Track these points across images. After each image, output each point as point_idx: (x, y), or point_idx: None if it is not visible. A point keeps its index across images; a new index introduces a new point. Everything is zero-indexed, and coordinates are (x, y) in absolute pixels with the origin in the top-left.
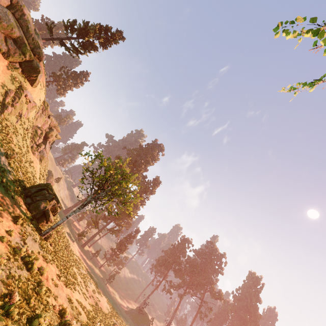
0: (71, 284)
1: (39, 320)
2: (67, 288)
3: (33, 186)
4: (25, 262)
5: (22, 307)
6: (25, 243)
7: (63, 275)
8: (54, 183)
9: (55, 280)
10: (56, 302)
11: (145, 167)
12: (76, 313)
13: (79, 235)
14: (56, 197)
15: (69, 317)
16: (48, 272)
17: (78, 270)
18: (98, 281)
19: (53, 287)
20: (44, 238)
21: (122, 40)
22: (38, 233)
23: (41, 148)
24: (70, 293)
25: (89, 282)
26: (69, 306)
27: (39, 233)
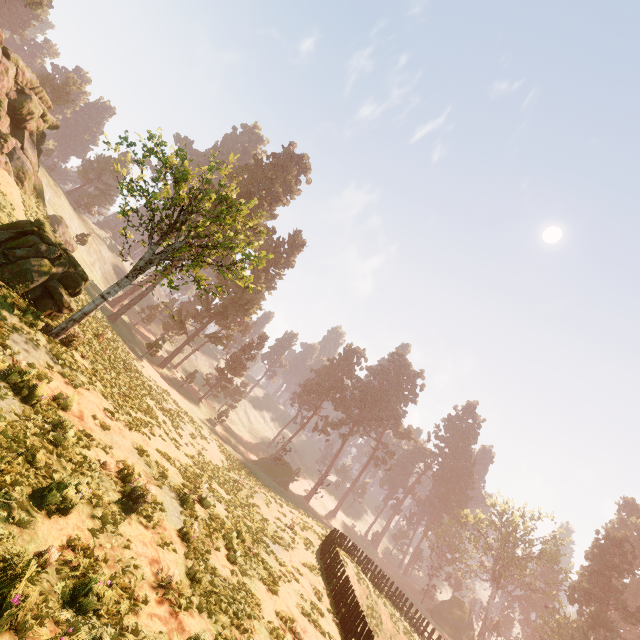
0: (142, 425)
1: (62, 494)
2: (133, 432)
3: (1, 227)
4: (11, 384)
5: (11, 472)
6: (6, 348)
7: (121, 410)
8: (76, 246)
9: (103, 419)
10: (109, 457)
11: (271, 208)
12: (158, 472)
13: (150, 346)
14: (68, 256)
15: (142, 480)
16: (82, 405)
17: (156, 403)
18: (198, 420)
19: (99, 430)
20: (60, 342)
21: None
22: (42, 330)
23: (8, 146)
24: (140, 440)
25: (182, 422)
26: (140, 461)
27: (44, 331)
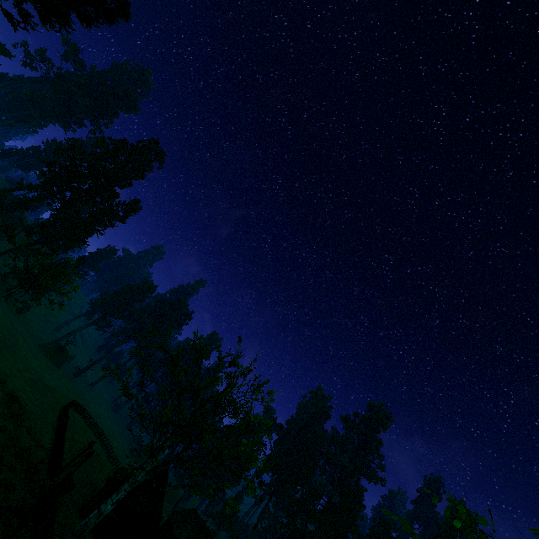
0: None
1: None
2: None
3: None
4: None
5: None
6: None
7: None
8: None
9: None
10: None
11: (119, 186)
12: None
13: None
14: None
15: None
16: None
17: None
18: (5, 317)
19: None
20: None
21: (125, 20)
22: None
23: None
24: None
25: None
26: None
27: None
